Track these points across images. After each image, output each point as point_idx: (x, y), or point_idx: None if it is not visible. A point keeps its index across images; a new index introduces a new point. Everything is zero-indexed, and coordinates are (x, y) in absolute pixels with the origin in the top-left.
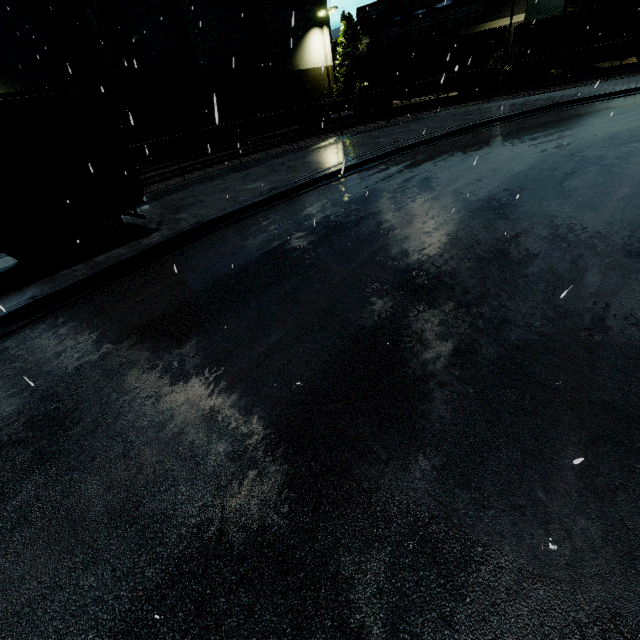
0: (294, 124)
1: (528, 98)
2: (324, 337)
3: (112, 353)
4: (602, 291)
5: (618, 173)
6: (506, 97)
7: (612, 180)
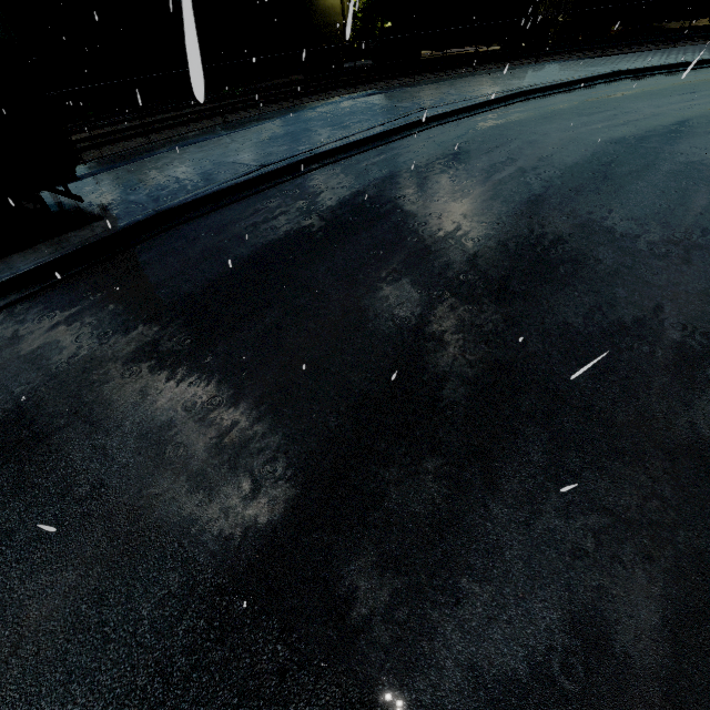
0: (298, 72)
1: (584, 61)
2: (312, 410)
3: (9, 419)
4: (683, 357)
5: (694, 176)
6: (557, 58)
7: (687, 186)
